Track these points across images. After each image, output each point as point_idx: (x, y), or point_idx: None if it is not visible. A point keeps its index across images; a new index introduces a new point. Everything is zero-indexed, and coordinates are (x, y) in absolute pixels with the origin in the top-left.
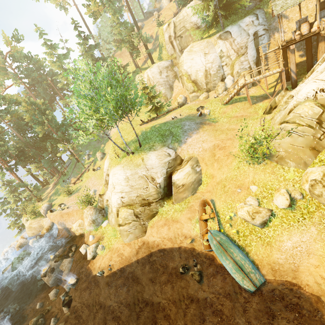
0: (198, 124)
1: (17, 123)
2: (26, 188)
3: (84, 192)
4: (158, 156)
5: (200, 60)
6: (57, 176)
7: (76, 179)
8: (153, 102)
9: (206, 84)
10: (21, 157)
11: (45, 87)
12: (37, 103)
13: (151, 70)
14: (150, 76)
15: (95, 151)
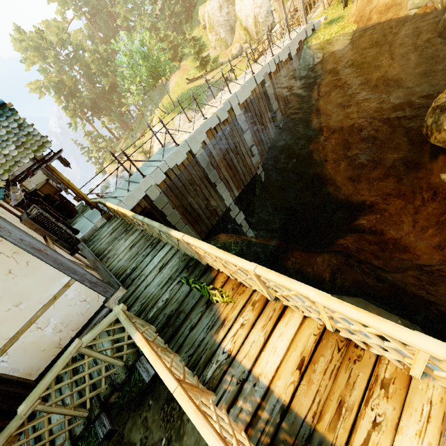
0: (218, 91)
1: (86, 72)
2: (103, 140)
3: (145, 146)
4: (184, 118)
5: (248, 2)
6: (128, 132)
7: (140, 135)
8: (199, 58)
9: (256, 34)
10: (95, 109)
11: (106, 19)
12: (100, 51)
13: (210, 4)
14: (209, 12)
15: (157, 107)
